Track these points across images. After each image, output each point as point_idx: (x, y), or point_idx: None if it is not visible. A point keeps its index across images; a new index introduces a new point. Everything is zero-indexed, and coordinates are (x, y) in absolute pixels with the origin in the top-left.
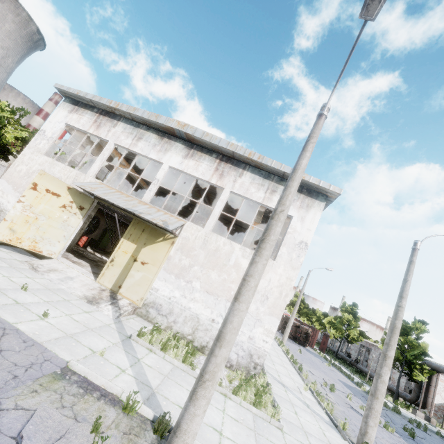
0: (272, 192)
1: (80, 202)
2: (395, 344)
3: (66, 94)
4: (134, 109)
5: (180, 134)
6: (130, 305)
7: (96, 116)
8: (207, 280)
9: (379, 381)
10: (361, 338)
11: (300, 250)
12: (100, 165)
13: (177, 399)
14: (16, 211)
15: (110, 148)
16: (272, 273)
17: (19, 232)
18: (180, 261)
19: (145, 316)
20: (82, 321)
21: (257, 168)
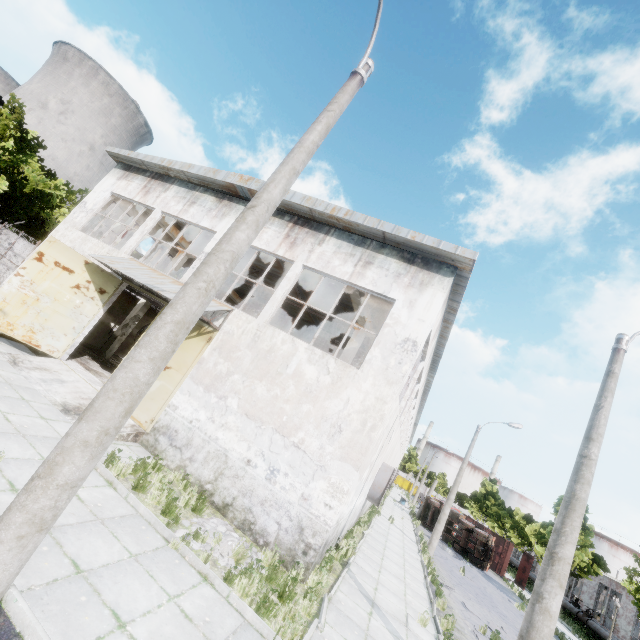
0: (367, 264)
1: (101, 284)
2: (573, 532)
3: (118, 158)
4: (190, 166)
5: (245, 194)
6: (132, 427)
7: (147, 181)
8: (249, 396)
9: (538, 608)
10: (596, 570)
11: (404, 352)
12: (139, 239)
13: (84, 552)
14: (12, 287)
15: (155, 217)
16: (352, 389)
17: (13, 315)
18: (216, 367)
19: (152, 446)
20: (20, 424)
21: (347, 232)
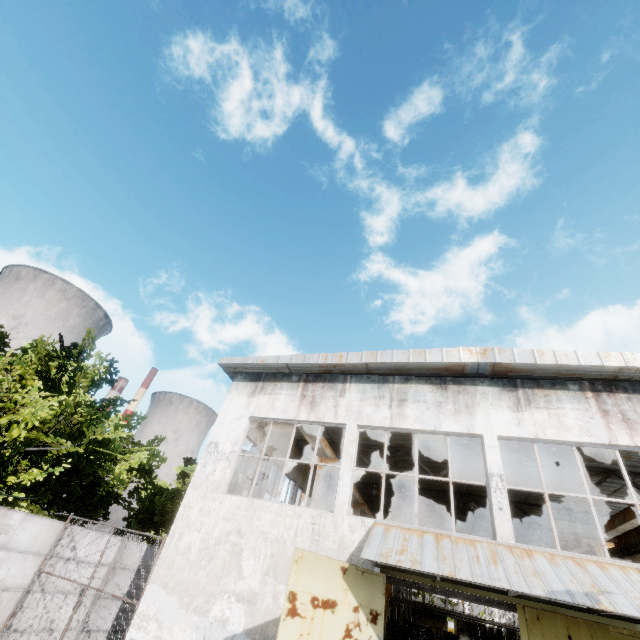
0: None
1: (368, 600)
2: None
3: (237, 368)
4: (374, 355)
5: (476, 370)
6: None
7: (301, 388)
8: None
9: None
10: None
11: None
12: (350, 480)
13: None
14: None
15: (354, 436)
16: None
17: None
18: None
19: None
20: None
21: None
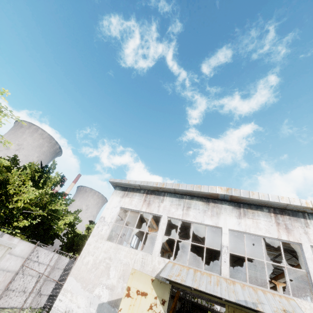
0: None
1: (161, 294)
2: None
3: (117, 184)
4: (178, 185)
5: (223, 197)
6: None
7: (144, 196)
8: None
9: None
10: None
11: None
12: (161, 241)
13: None
14: None
15: (165, 221)
16: None
17: None
18: None
19: None
20: None
21: None
